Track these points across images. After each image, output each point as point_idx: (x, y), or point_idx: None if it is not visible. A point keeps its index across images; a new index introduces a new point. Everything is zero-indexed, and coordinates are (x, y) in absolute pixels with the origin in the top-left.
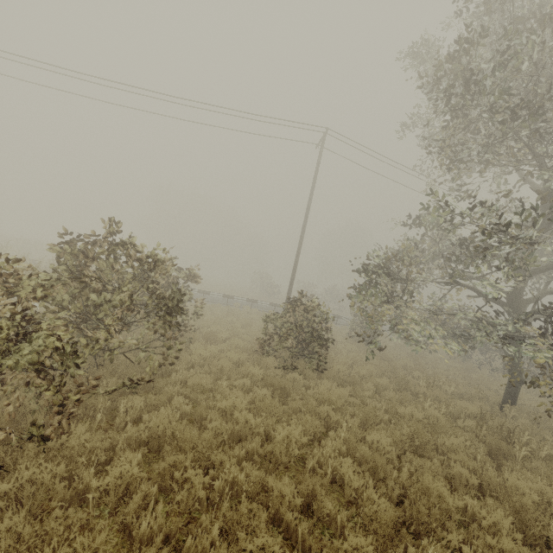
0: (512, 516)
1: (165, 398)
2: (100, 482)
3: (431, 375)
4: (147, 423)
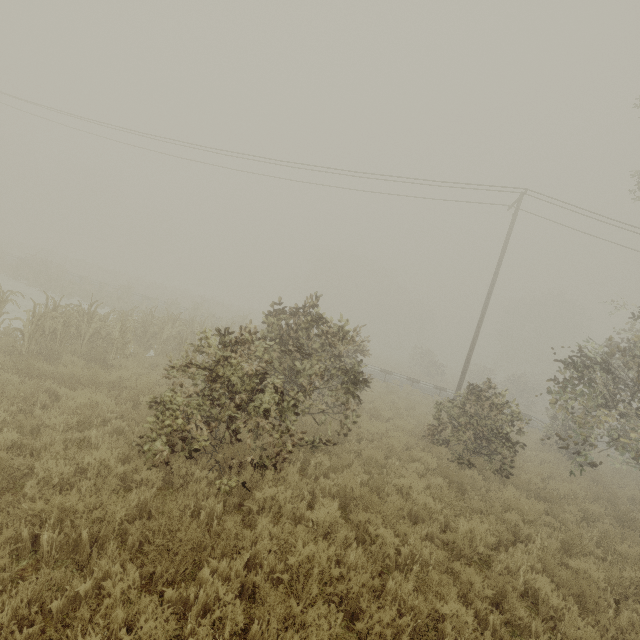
0: None
1: (346, 463)
2: (314, 514)
3: None
4: (335, 481)
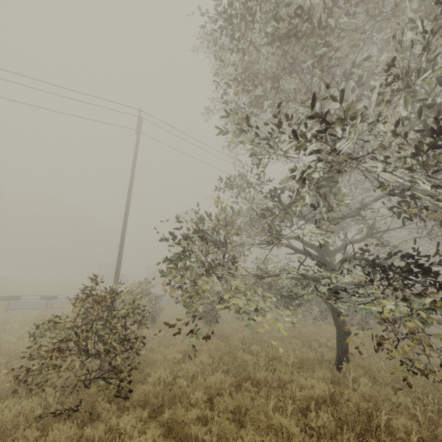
0: None
1: None
2: None
3: (269, 343)
4: None
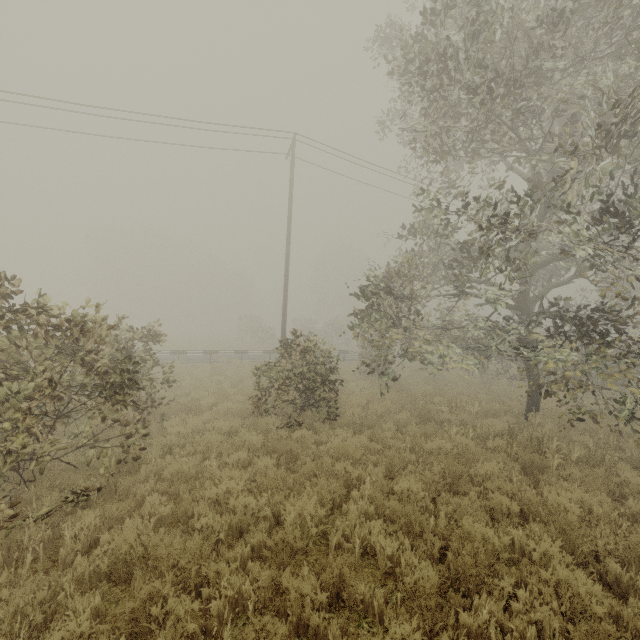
0: (559, 537)
1: (132, 504)
2: None
3: (452, 397)
4: (107, 547)
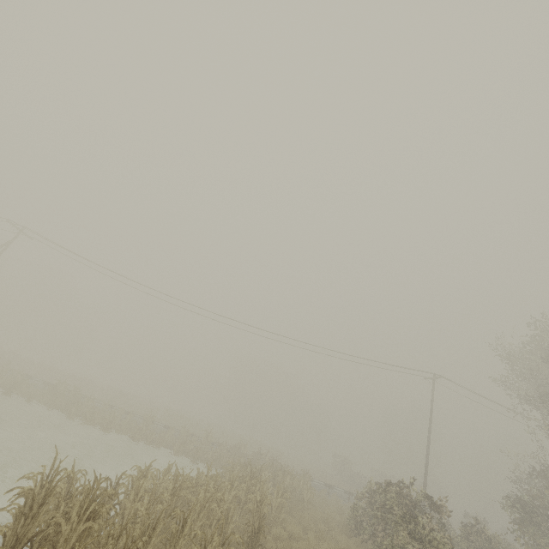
0: None
1: None
2: None
3: None
4: None
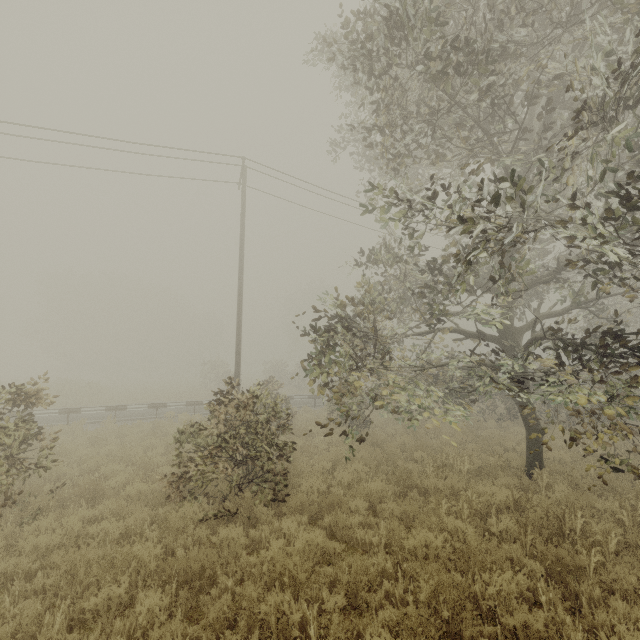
0: None
1: None
2: None
3: (437, 449)
4: None
